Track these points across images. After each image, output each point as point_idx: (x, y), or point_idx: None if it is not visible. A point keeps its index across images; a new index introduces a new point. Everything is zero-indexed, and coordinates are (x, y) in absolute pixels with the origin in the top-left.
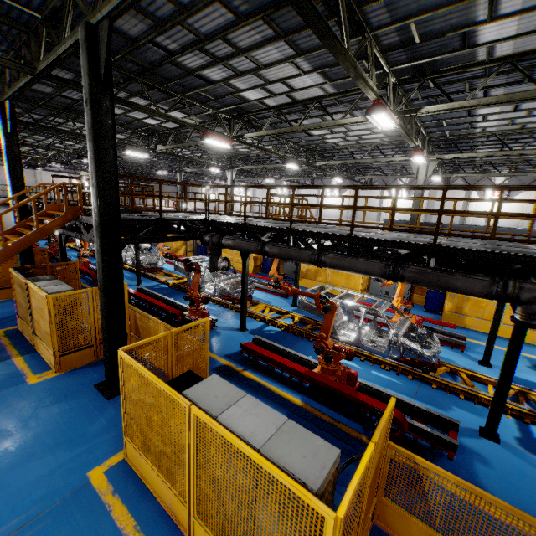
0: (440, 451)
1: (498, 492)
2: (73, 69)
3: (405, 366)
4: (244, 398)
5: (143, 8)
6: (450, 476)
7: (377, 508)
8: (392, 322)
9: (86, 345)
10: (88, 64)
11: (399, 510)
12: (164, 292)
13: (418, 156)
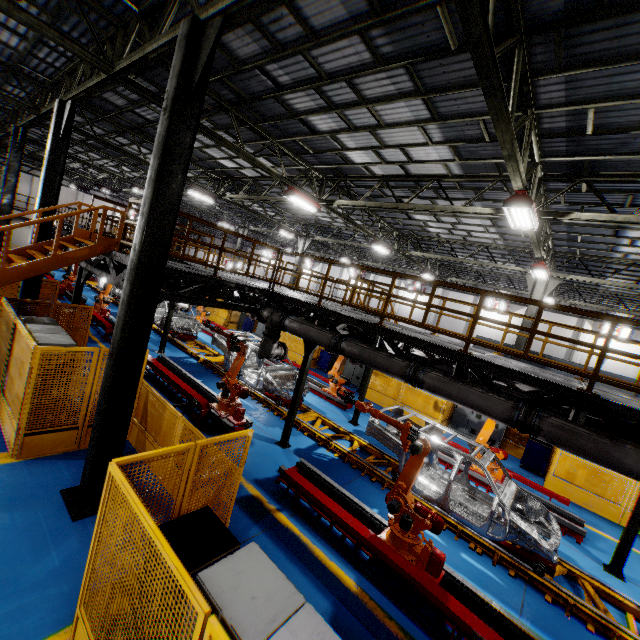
0: None
1: None
2: (157, 82)
3: (506, 553)
4: (302, 610)
5: (264, 25)
6: None
7: None
8: (483, 477)
9: (69, 425)
10: (181, 64)
11: None
12: (191, 368)
13: (541, 269)
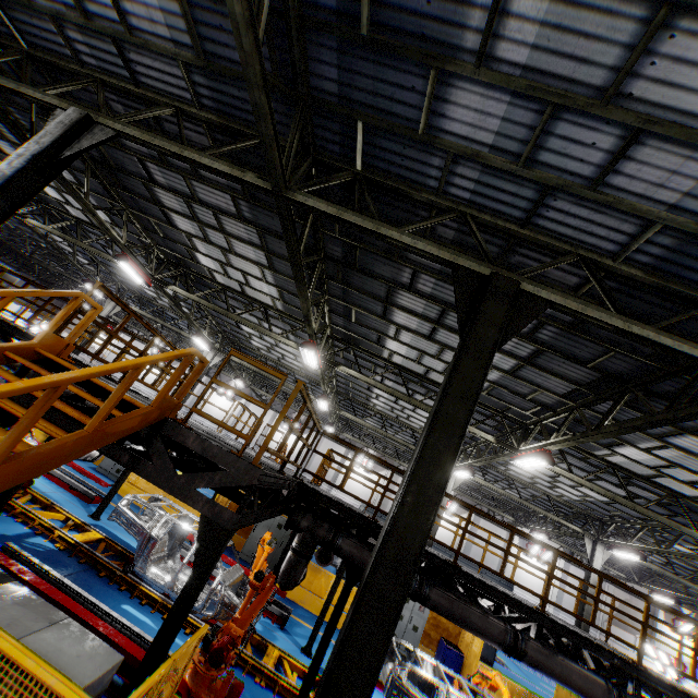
0: None
1: None
2: None
3: None
4: None
5: None
6: None
7: None
8: None
9: None
10: (504, 319)
11: None
12: (59, 569)
13: (470, 473)
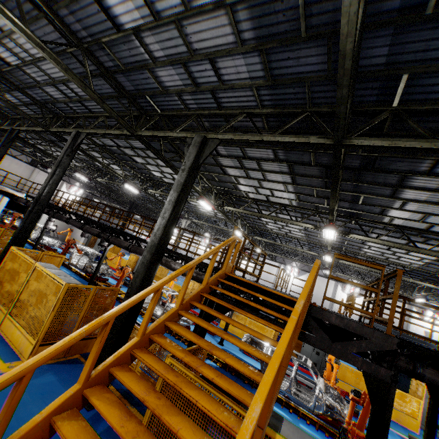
0: None
1: None
2: None
3: None
4: None
5: None
6: None
7: None
8: None
9: None
10: None
11: None
12: None
13: None
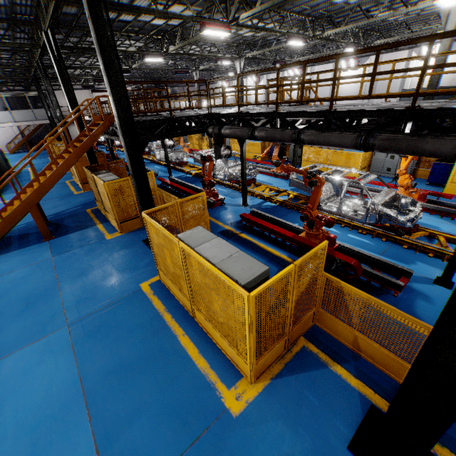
0: (387, 290)
1: (429, 319)
2: None
3: (381, 230)
4: (215, 239)
5: None
6: (363, 294)
7: (316, 316)
8: None
9: (135, 216)
10: None
11: (330, 317)
12: (188, 180)
13: None
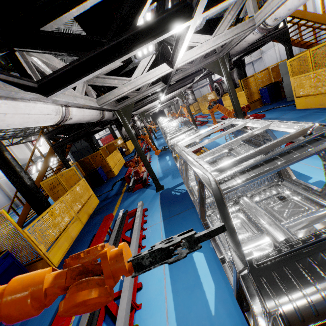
0: None
1: None
2: None
3: None
4: None
5: None
6: None
7: None
8: None
9: None
10: None
11: None
12: (161, 153)
13: None
